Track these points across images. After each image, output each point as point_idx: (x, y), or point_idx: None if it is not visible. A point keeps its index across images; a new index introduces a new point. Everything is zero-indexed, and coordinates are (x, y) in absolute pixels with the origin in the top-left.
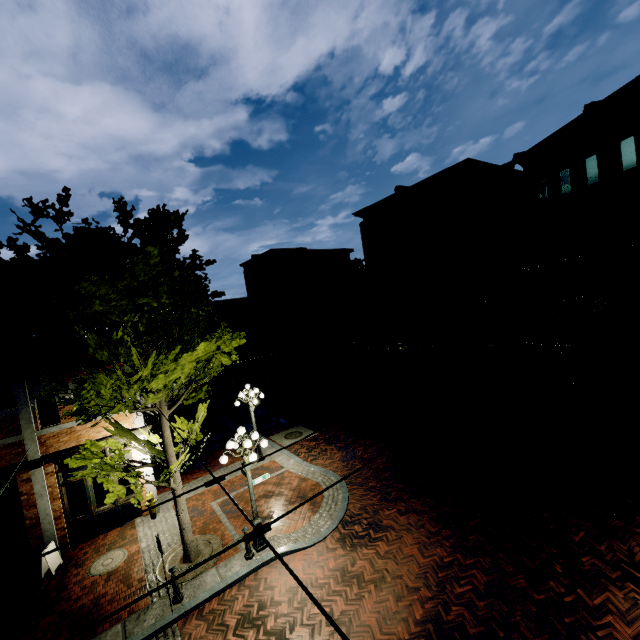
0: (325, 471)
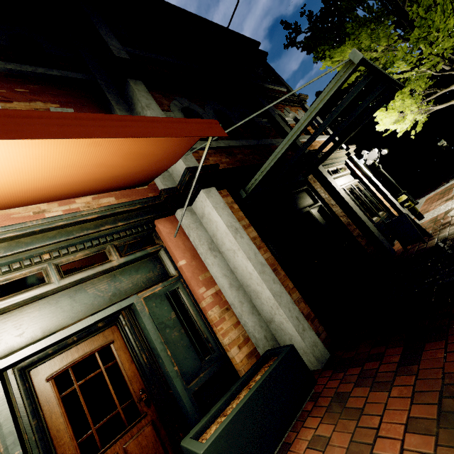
0: None
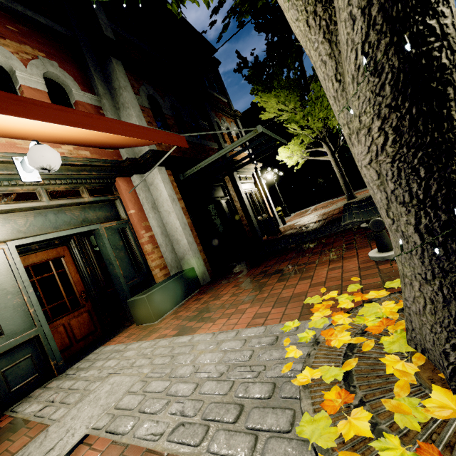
0: (337, 198)
